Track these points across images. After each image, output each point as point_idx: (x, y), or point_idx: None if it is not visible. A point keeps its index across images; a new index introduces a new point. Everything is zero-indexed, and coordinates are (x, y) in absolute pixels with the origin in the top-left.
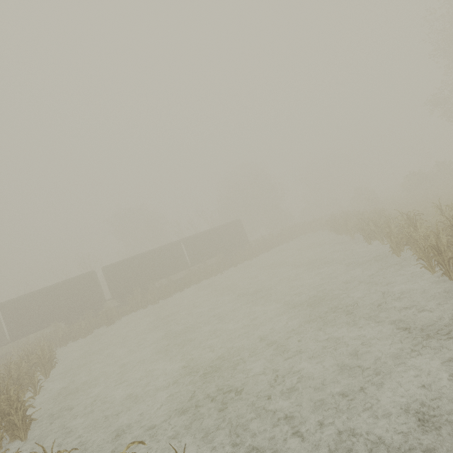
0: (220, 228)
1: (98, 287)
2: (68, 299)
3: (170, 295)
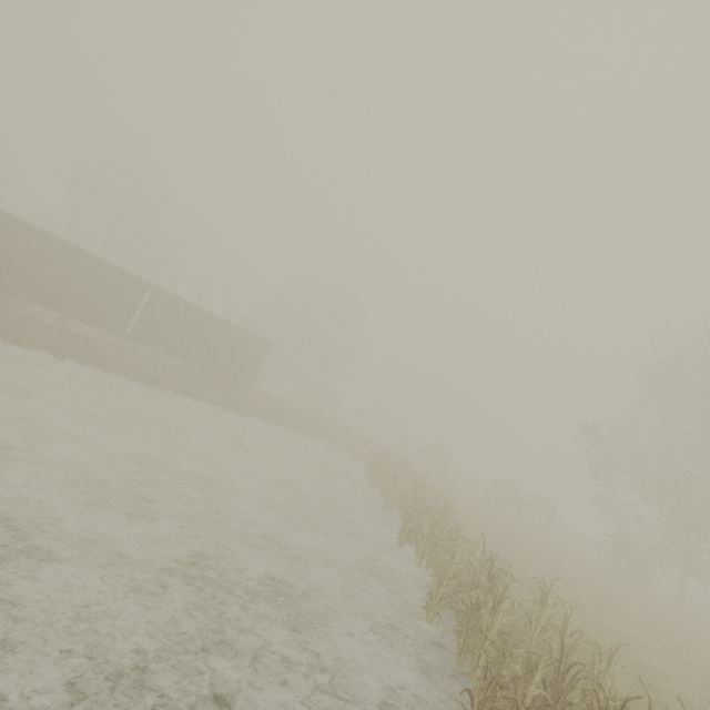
0: (232, 328)
1: None
2: None
3: (29, 346)
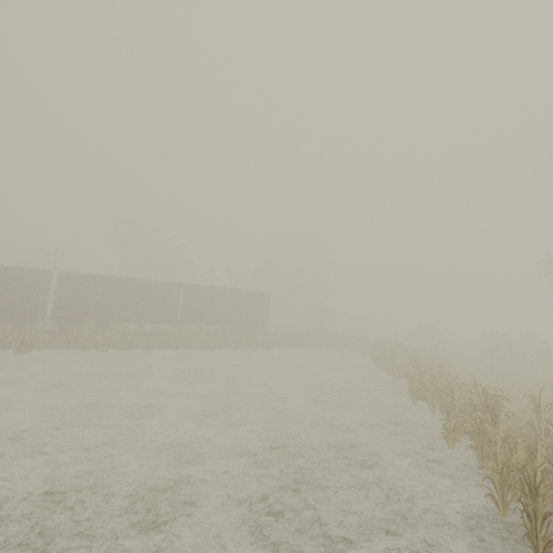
0: (240, 292)
1: (42, 294)
2: None
3: (130, 348)
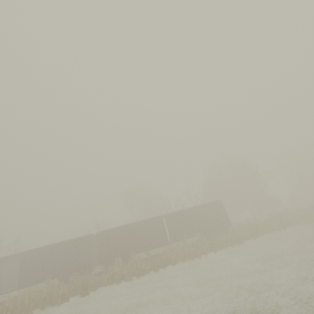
0: (200, 207)
1: (91, 249)
2: (65, 257)
3: (144, 273)
